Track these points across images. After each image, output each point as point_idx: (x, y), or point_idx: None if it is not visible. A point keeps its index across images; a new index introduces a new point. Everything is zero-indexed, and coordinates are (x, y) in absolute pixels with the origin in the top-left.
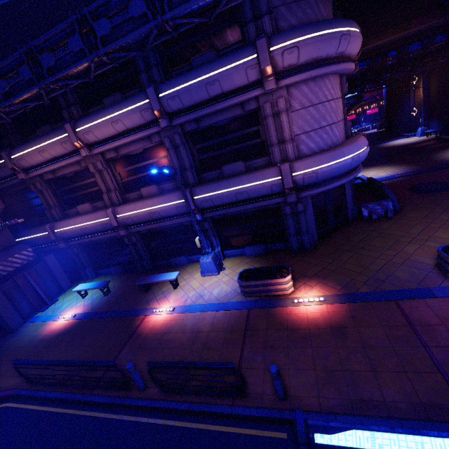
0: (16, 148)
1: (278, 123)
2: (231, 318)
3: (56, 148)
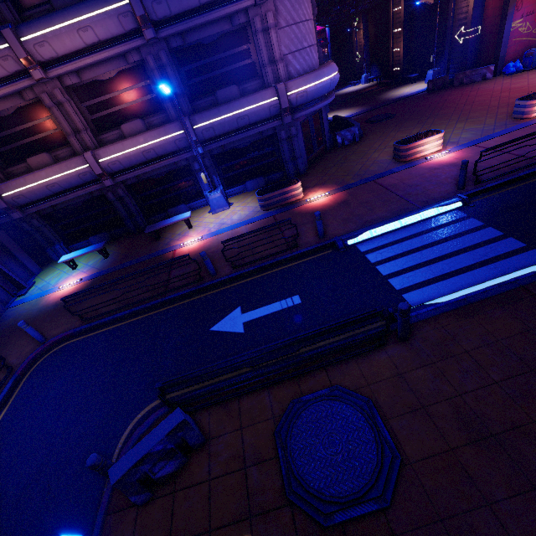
0: None
1: (267, 41)
2: (261, 224)
3: None
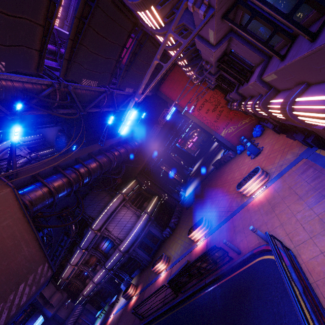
0: (62, 274)
1: (111, 236)
2: (121, 312)
3: (69, 270)
